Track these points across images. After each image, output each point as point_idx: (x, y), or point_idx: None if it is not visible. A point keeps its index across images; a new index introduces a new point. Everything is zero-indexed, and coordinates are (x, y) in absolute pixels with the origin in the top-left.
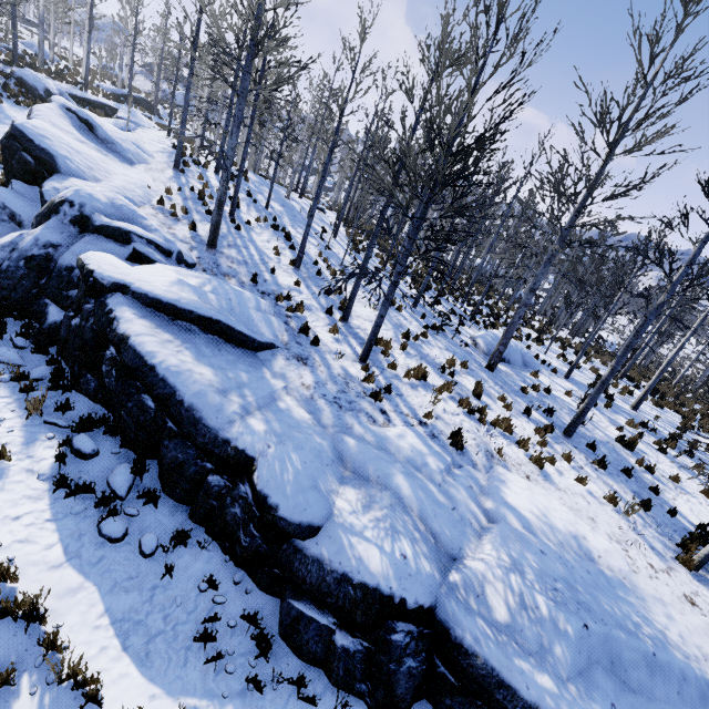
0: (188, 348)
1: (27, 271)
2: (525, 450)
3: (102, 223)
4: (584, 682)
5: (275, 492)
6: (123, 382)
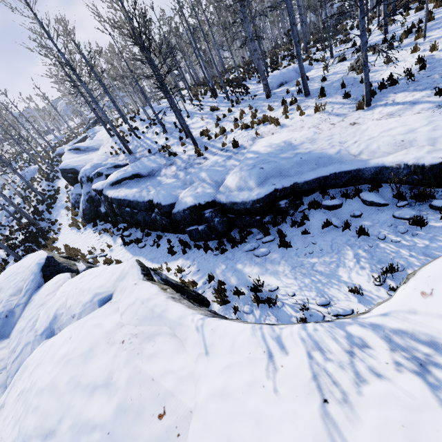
0: (127, 188)
1: (89, 205)
2: (274, 123)
3: (93, 175)
4: (262, 185)
5: (158, 203)
6: (120, 210)
